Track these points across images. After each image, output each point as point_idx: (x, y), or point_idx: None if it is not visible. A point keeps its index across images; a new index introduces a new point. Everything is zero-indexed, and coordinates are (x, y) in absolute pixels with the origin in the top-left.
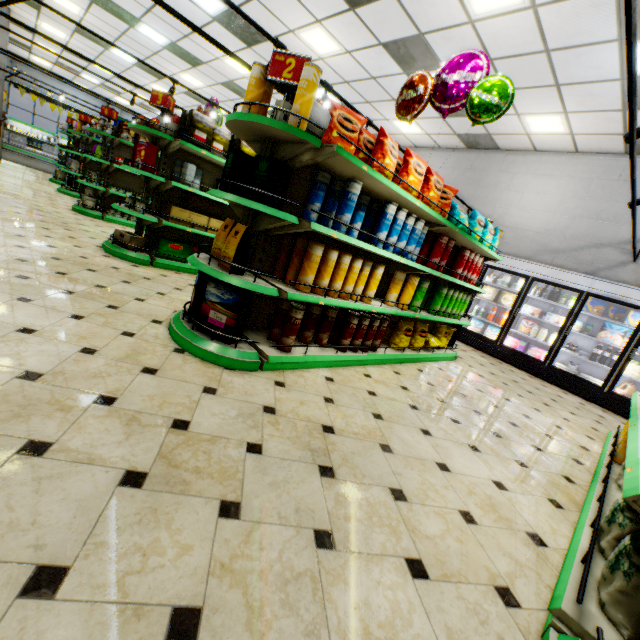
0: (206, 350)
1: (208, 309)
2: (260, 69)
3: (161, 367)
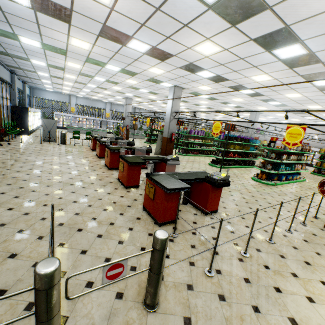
0: (323, 176)
1: (321, 172)
2: (324, 148)
3: (323, 177)
